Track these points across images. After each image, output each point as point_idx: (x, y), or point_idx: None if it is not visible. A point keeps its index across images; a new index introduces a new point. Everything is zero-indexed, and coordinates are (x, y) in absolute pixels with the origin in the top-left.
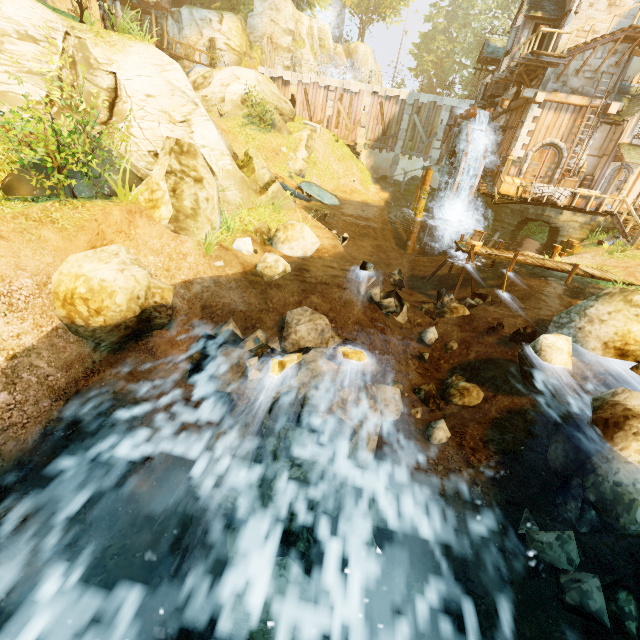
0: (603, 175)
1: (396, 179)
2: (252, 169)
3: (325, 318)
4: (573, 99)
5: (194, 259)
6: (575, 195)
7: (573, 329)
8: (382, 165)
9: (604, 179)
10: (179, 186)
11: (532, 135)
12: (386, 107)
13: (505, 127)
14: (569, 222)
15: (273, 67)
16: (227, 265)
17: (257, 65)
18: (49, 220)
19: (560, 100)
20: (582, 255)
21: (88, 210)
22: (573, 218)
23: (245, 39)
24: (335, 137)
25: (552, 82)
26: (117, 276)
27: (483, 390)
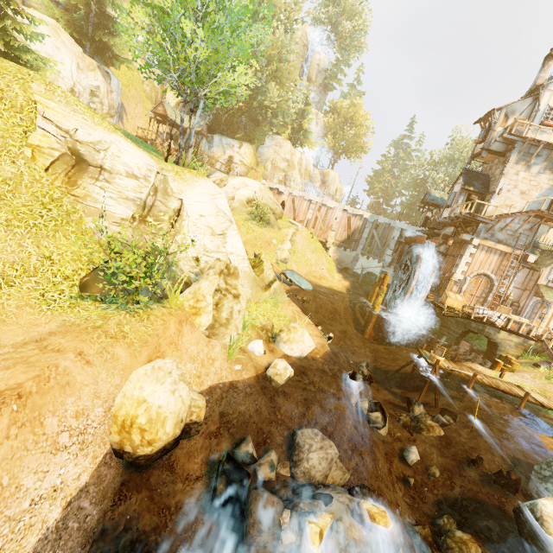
0: (527, 305)
1: (355, 271)
2: (261, 270)
3: (334, 445)
4: (500, 247)
5: (220, 364)
6: (509, 319)
7: None
8: (345, 259)
9: (528, 308)
10: (221, 301)
11: (469, 265)
12: (352, 220)
13: (446, 254)
14: (506, 340)
15: (272, 181)
16: (244, 368)
17: (259, 176)
18: (122, 335)
19: (490, 246)
20: (523, 374)
21: (152, 324)
22: (509, 337)
23: (254, 159)
24: (311, 234)
25: (483, 232)
26: (170, 399)
27: (479, 544)
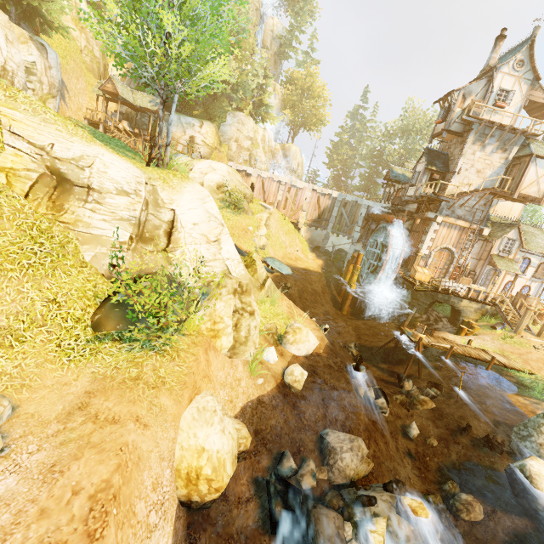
0: (482, 273)
1: (326, 249)
2: (255, 269)
3: (361, 444)
4: (459, 222)
5: (245, 382)
6: (470, 289)
7: (535, 444)
8: (317, 238)
9: (483, 275)
10: (239, 321)
11: (433, 241)
12: (322, 200)
13: (412, 230)
14: (467, 307)
15: (238, 162)
16: (265, 381)
17: (224, 157)
18: (160, 381)
19: (451, 222)
20: (483, 337)
21: (184, 361)
22: (470, 305)
23: (217, 139)
24: (283, 216)
25: (445, 210)
26: (223, 440)
27: (480, 502)
